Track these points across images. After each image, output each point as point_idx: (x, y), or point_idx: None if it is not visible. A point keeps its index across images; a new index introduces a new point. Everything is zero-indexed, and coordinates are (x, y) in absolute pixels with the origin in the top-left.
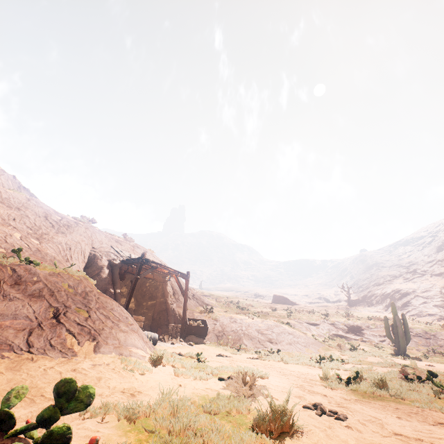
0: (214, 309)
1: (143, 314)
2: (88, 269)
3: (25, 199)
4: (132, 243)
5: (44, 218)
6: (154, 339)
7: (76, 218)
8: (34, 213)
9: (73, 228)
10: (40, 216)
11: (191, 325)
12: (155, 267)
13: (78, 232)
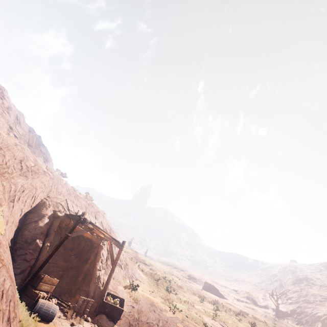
0: (141, 285)
1: (71, 272)
2: (30, 214)
3: (13, 143)
4: (89, 201)
5: (18, 161)
6: (51, 314)
7: (48, 169)
8: (12, 155)
9: (38, 175)
10: (17, 158)
11: (106, 301)
12: (91, 228)
13: (41, 180)
